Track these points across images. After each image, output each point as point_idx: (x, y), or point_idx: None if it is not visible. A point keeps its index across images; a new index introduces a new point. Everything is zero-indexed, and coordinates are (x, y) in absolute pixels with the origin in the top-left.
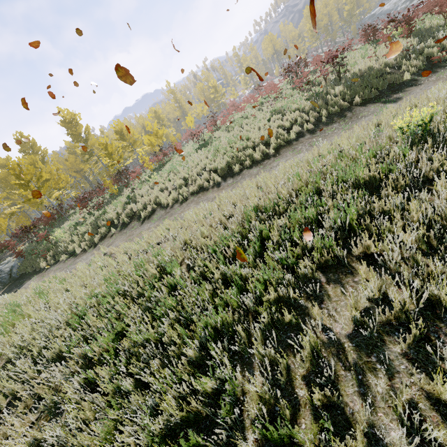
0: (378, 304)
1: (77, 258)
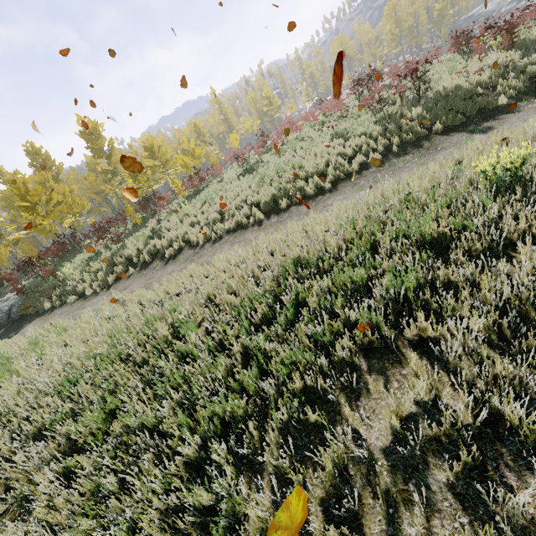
0: (427, 410)
1: (87, 301)
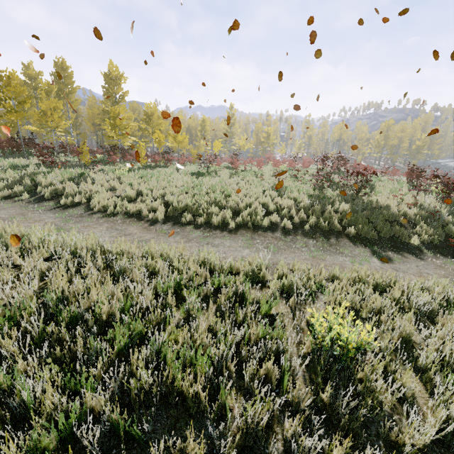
0: None
1: None
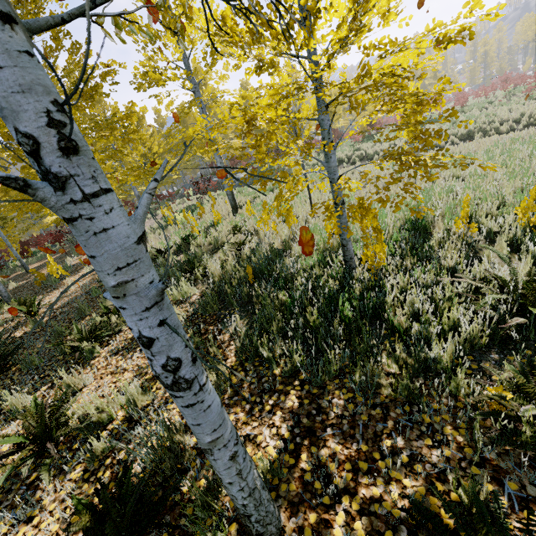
0: None
1: None
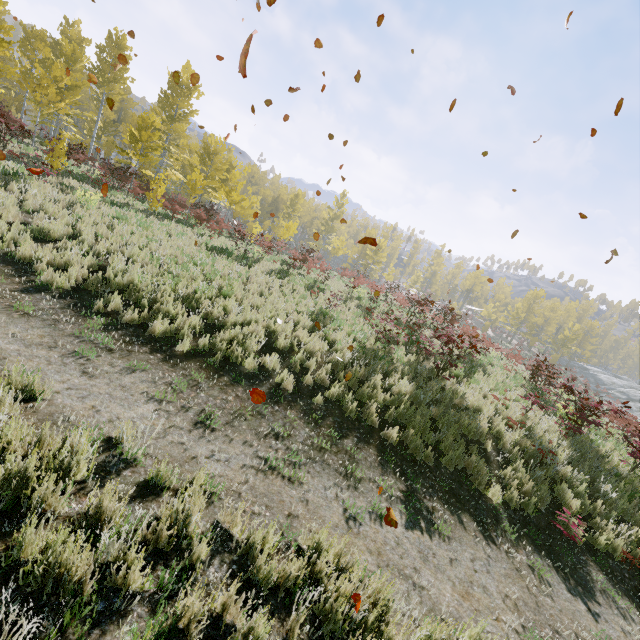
0: None
1: None
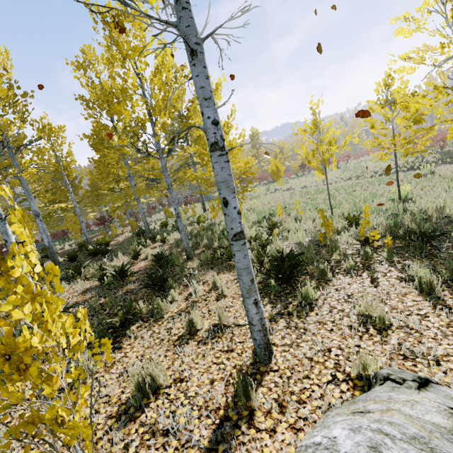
0: None
1: None
